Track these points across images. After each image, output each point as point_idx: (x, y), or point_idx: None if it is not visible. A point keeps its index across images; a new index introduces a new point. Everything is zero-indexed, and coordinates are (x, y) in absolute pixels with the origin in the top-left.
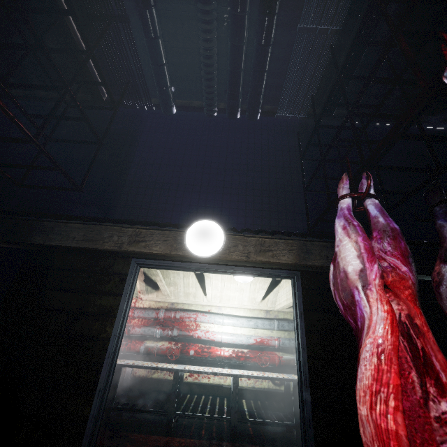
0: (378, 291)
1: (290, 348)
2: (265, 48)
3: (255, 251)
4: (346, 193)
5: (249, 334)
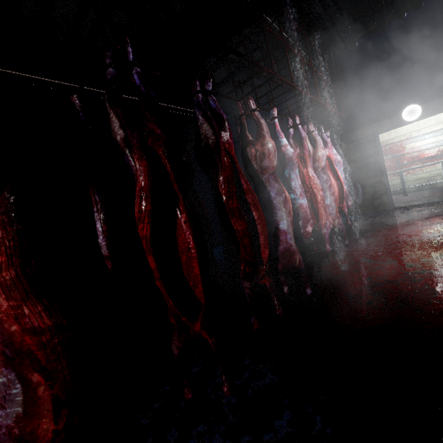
0: None
1: None
2: None
3: (439, 106)
4: None
5: None
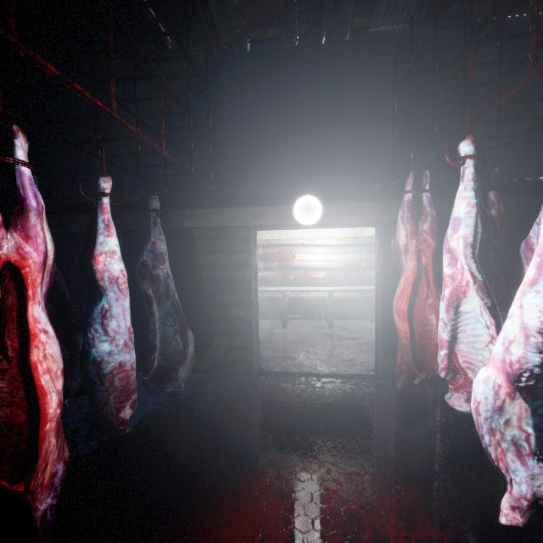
0: (412, 255)
1: None
2: None
3: (346, 215)
4: (409, 188)
5: (340, 259)
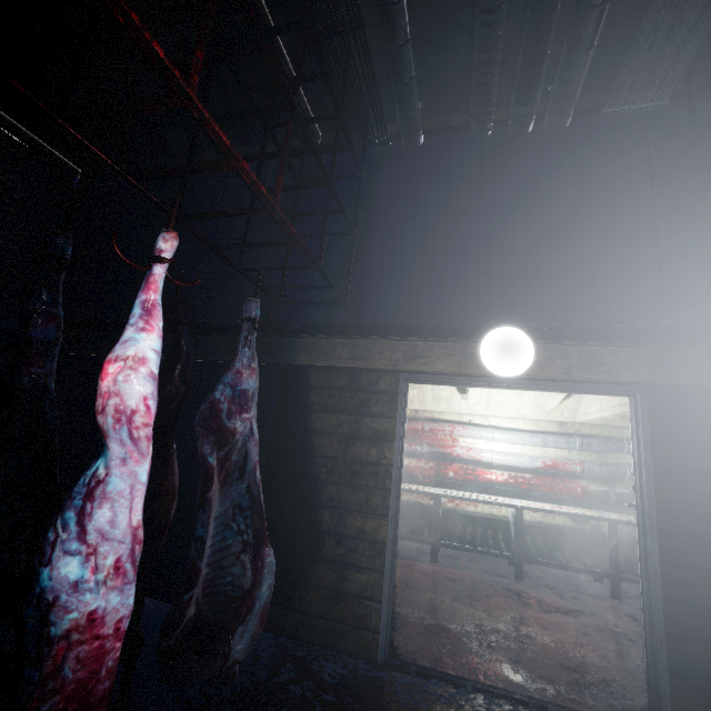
0: None
1: (602, 476)
2: (599, 9)
3: (579, 366)
4: None
5: (533, 455)
